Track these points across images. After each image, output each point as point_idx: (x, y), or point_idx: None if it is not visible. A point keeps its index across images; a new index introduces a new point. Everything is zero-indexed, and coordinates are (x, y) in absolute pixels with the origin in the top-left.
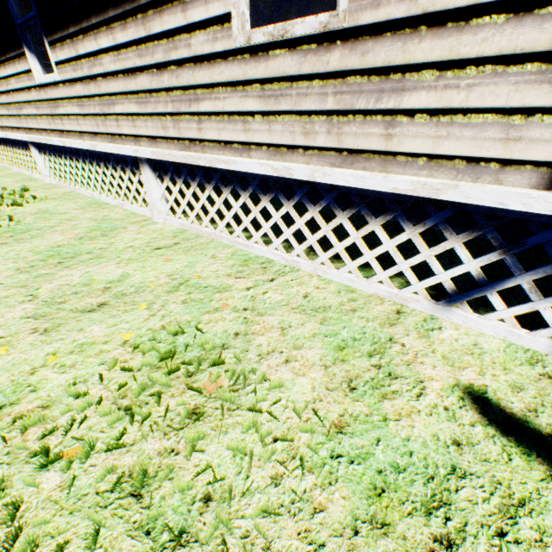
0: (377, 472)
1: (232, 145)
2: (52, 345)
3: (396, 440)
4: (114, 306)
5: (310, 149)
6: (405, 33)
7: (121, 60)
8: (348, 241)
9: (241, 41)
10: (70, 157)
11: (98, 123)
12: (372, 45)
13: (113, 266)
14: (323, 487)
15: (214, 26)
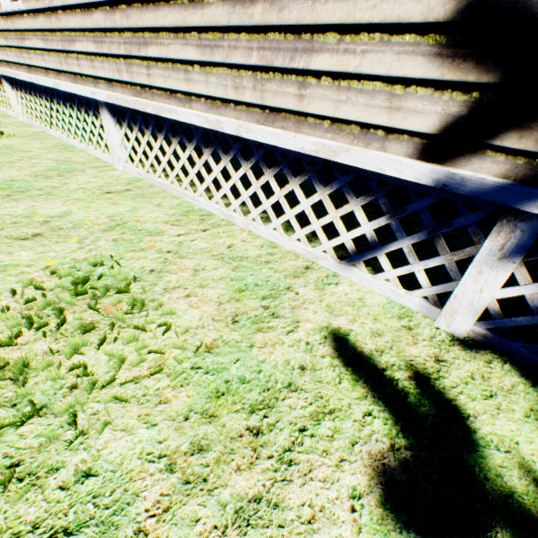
0: (225, 381)
1: (176, 94)
2: None
3: (253, 361)
4: (47, 237)
5: (239, 104)
6: None
7: None
8: (273, 199)
9: None
10: (39, 95)
11: (61, 61)
12: (287, 1)
13: (59, 204)
14: (174, 388)
15: None
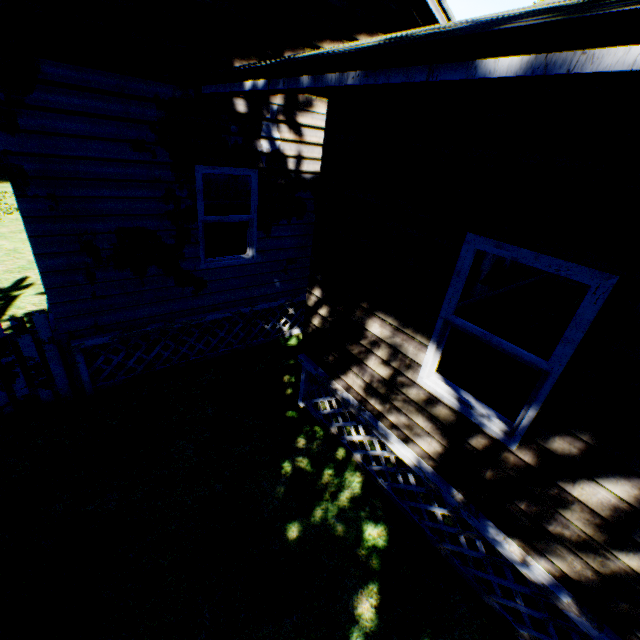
0: None
1: None
2: None
3: None
4: None
5: None
6: None
7: None
8: None
9: None
10: None
11: None
12: None
13: (6, 242)
14: None
15: None
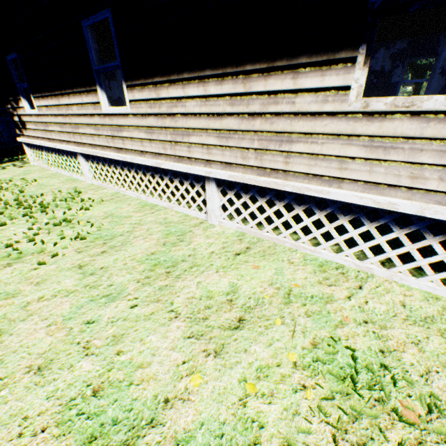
0: None
1: (321, 177)
2: (234, 369)
3: None
4: (252, 321)
5: (414, 189)
6: None
7: (208, 105)
8: (436, 258)
9: (357, 106)
10: (120, 167)
11: (166, 147)
12: None
13: (215, 275)
14: None
15: (326, 92)
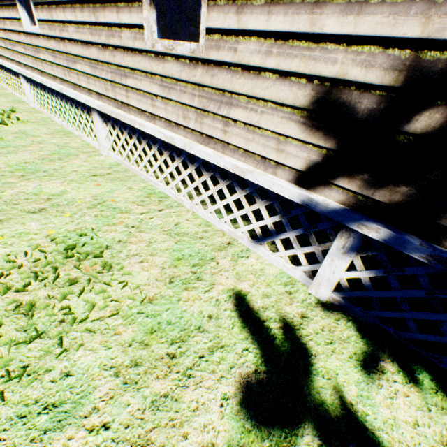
0: (158, 323)
1: (145, 113)
2: (2, 230)
3: (178, 310)
4: (49, 212)
5: (187, 128)
6: (232, 70)
7: (80, 33)
8: (209, 192)
9: (150, 46)
10: (48, 91)
11: (66, 73)
12: (216, 72)
13: (58, 184)
14: (125, 325)
15: (135, 29)
